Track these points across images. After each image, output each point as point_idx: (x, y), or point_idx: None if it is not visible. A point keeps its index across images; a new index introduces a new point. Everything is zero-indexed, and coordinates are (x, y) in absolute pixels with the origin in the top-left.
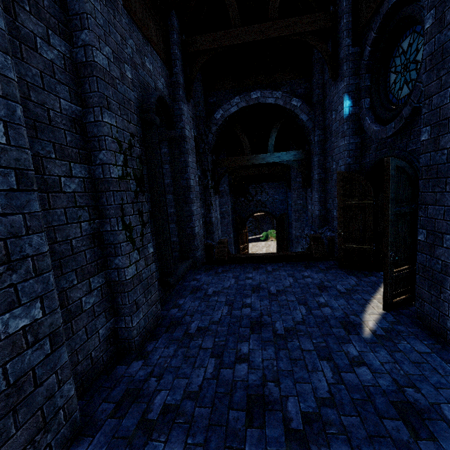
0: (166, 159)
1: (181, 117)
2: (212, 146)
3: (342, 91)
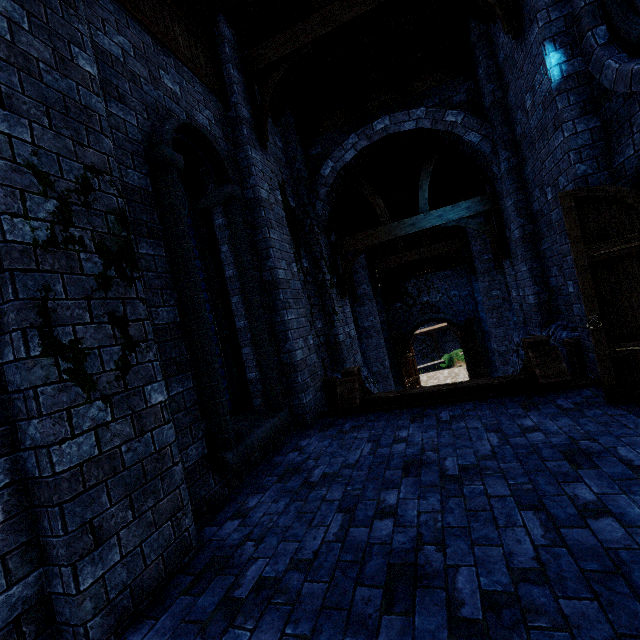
0: (223, 236)
1: (249, 169)
2: (326, 221)
3: (538, 42)
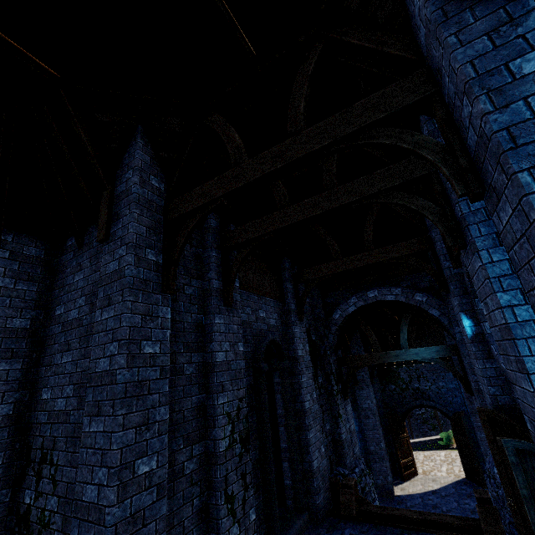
0: (278, 389)
1: (293, 339)
2: (335, 344)
3: (457, 309)
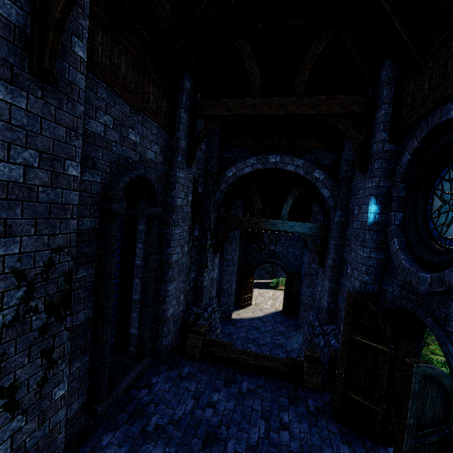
0: (141, 238)
1: (174, 184)
2: (220, 202)
3: (369, 191)
